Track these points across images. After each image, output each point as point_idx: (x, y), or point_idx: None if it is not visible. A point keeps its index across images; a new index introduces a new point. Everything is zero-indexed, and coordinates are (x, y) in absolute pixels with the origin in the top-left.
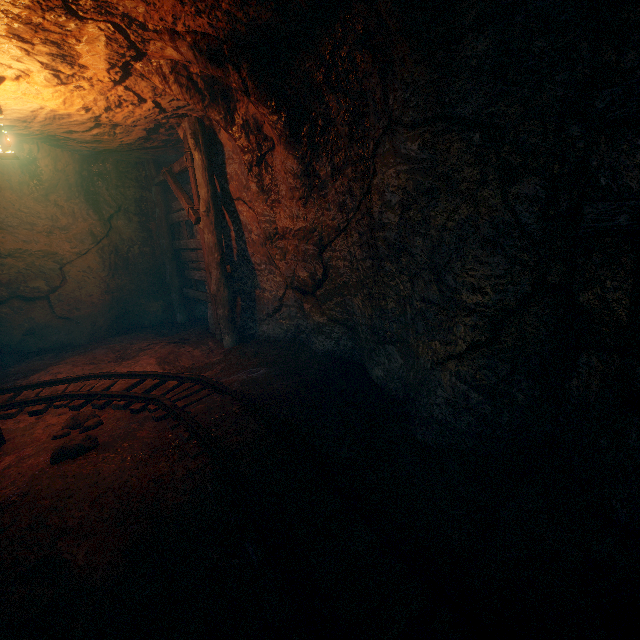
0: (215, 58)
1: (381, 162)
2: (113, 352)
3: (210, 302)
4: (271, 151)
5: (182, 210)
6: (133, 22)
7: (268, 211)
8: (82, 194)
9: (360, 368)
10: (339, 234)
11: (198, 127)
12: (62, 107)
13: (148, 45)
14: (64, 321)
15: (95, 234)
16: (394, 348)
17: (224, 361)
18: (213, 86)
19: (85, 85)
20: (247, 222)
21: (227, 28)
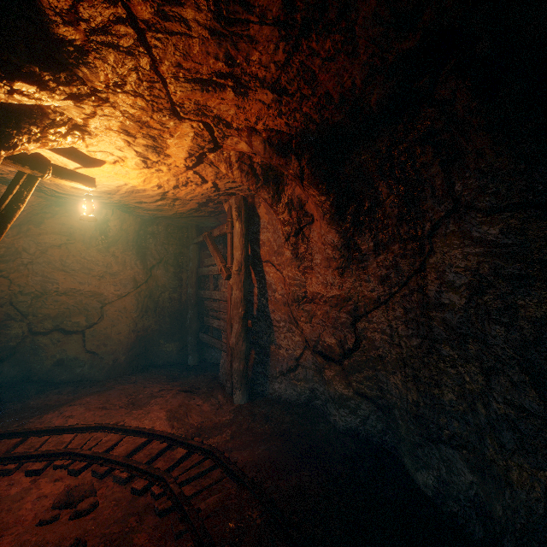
0: (282, 150)
1: (441, 242)
2: (126, 395)
3: (224, 351)
4: (309, 225)
5: (212, 265)
6: (221, 122)
7: (299, 276)
8: (135, 248)
9: (395, 462)
10: (378, 306)
11: (242, 203)
12: (141, 184)
13: (226, 140)
14: (91, 355)
15: (137, 280)
16: (457, 454)
17: (234, 423)
18: (268, 172)
19: (164, 169)
20: (273, 282)
21: (300, 127)
